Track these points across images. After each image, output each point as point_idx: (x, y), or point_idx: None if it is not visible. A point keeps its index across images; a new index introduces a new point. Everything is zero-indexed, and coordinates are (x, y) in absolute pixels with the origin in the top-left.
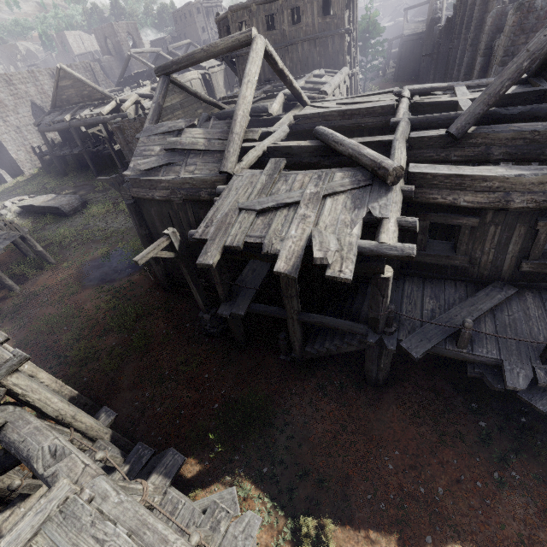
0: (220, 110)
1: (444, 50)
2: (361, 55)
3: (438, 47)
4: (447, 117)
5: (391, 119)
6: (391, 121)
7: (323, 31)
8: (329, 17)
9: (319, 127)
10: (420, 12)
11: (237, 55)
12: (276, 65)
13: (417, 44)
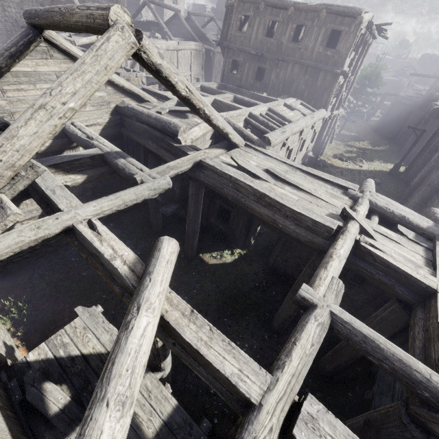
0: (141, 101)
1: (430, 129)
2: (353, 96)
3: (425, 122)
4: (406, 371)
5: (301, 287)
6: (300, 294)
7: (319, 61)
8: (331, 50)
9: (161, 245)
10: (422, 80)
11: (228, 46)
12: (173, 88)
13: (407, 109)
